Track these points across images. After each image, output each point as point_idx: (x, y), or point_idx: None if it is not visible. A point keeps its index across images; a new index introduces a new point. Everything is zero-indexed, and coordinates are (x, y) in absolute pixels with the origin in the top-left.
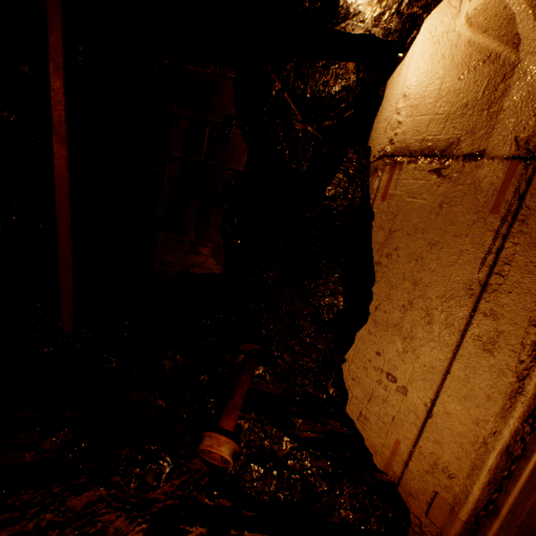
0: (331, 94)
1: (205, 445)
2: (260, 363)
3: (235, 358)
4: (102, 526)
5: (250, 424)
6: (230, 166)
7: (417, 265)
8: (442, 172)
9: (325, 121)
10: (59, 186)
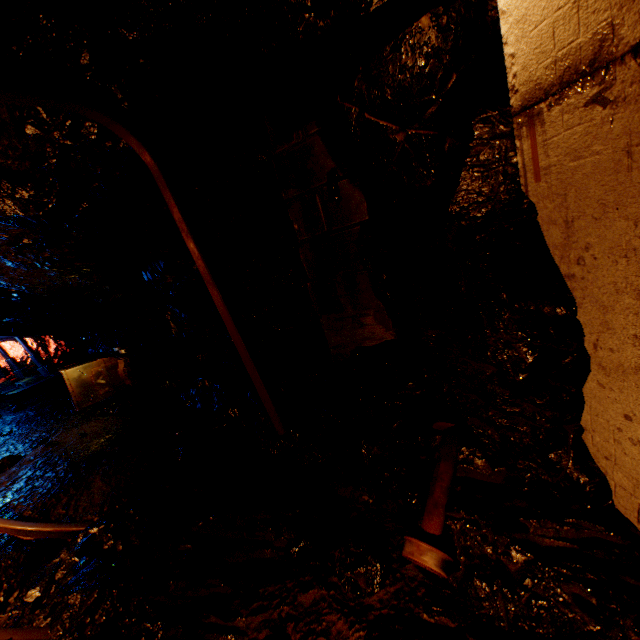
0: (414, 76)
1: (406, 552)
2: (461, 445)
3: (430, 440)
4: (326, 625)
5: (462, 525)
6: (353, 221)
7: (630, 264)
8: (606, 95)
9: (425, 110)
10: (225, 320)
